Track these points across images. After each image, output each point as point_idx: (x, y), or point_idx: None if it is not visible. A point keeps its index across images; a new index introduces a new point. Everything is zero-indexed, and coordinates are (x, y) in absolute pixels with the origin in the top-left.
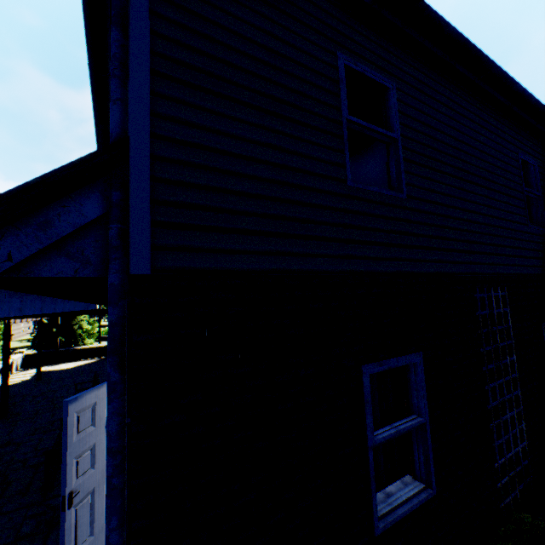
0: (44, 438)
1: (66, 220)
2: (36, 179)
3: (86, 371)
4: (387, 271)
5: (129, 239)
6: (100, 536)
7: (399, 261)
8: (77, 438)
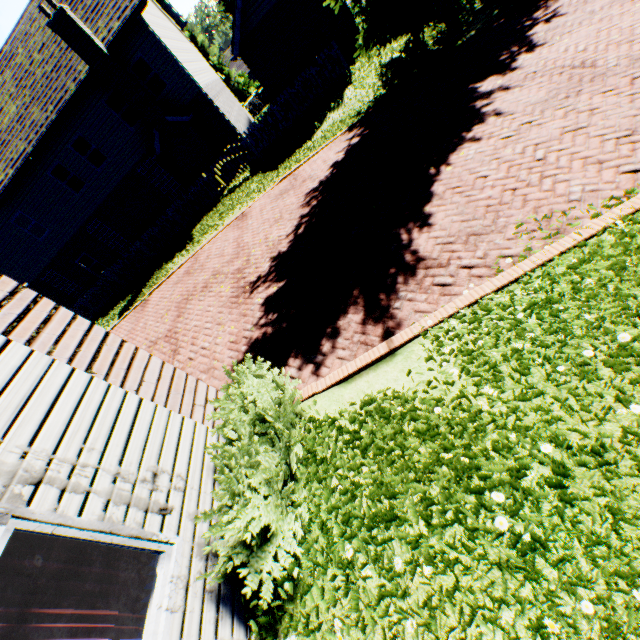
0: None
1: None
2: None
3: None
4: None
5: None
6: None
7: None
8: None
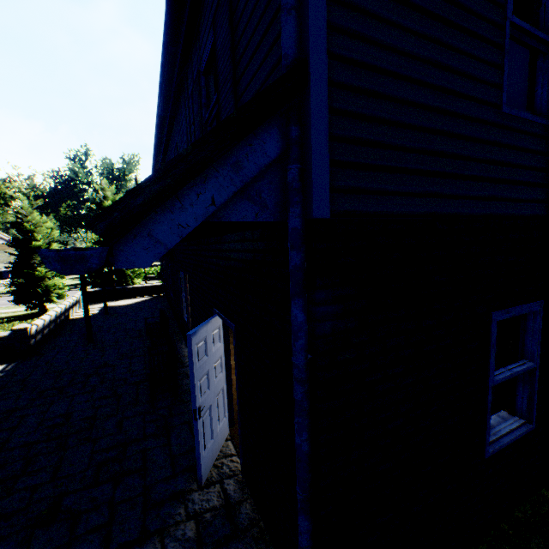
0: (133, 363)
1: (253, 160)
2: (233, 114)
3: (144, 308)
4: (525, 214)
5: (312, 181)
6: (216, 440)
7: (537, 202)
8: (198, 365)
